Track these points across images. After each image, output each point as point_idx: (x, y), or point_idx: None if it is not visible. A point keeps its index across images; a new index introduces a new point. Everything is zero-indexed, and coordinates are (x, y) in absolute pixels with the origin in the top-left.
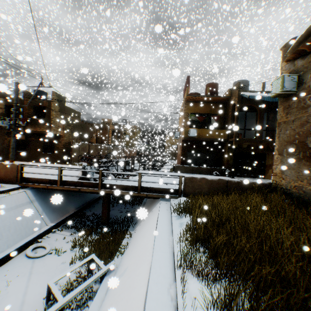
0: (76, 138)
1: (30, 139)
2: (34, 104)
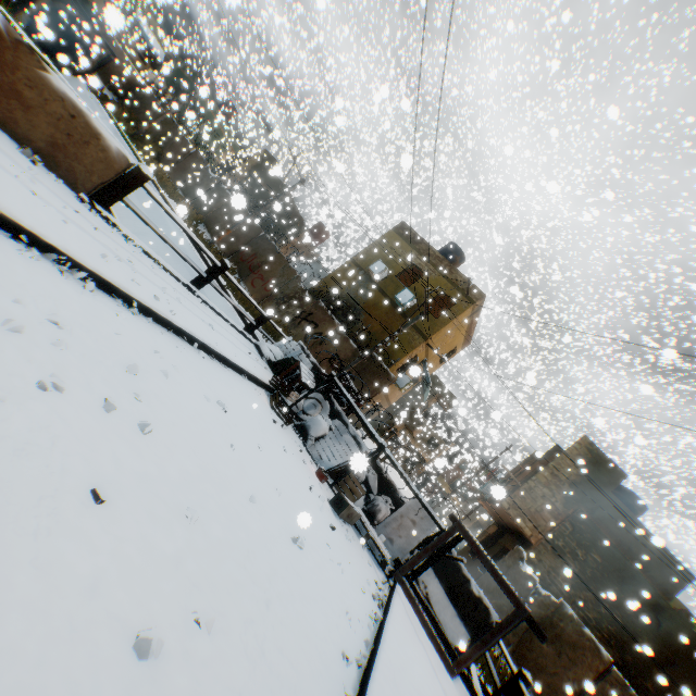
0: (585, 612)
1: (499, 540)
2: (540, 459)
